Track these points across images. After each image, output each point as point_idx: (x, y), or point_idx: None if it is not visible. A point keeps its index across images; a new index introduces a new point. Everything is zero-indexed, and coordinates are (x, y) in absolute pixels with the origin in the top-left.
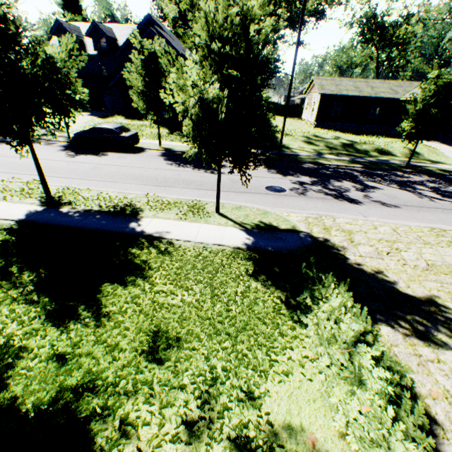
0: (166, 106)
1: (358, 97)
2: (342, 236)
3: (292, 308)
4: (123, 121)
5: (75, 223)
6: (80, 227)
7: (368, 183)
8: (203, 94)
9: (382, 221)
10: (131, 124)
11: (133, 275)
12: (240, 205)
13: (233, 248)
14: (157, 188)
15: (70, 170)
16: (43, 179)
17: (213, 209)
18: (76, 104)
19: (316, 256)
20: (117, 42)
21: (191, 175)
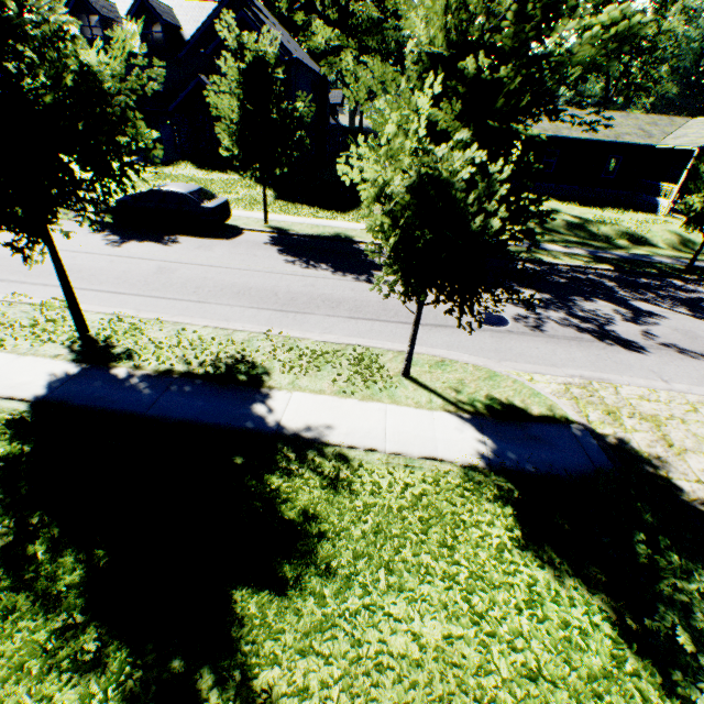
0: (278, 155)
1: (586, 140)
2: (646, 430)
3: (637, 642)
4: (195, 172)
5: (145, 406)
6: (156, 417)
7: (637, 304)
8: (435, 168)
9: (699, 392)
10: (208, 179)
11: (292, 556)
12: (441, 358)
13: (462, 467)
14: (282, 317)
15: (117, 275)
16: (74, 306)
17: (396, 367)
18: (139, 165)
19: (649, 503)
20: (181, 31)
21: (334, 286)
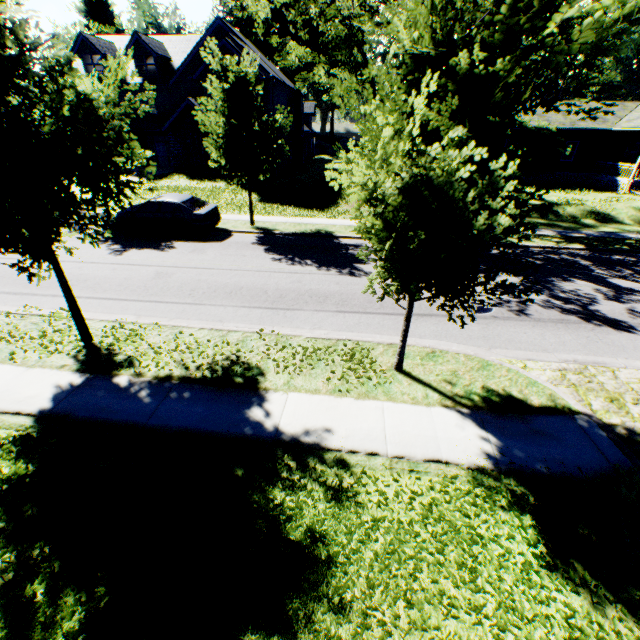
0: (261, 163)
1: (543, 129)
2: None
3: None
4: (187, 182)
5: (145, 415)
6: (156, 427)
7: (616, 281)
8: (430, 168)
9: None
10: (199, 188)
11: (302, 588)
12: (431, 349)
13: (469, 469)
14: (272, 315)
15: (119, 282)
16: (78, 317)
17: (388, 361)
18: (134, 182)
19: None
20: (171, 62)
21: (320, 281)
